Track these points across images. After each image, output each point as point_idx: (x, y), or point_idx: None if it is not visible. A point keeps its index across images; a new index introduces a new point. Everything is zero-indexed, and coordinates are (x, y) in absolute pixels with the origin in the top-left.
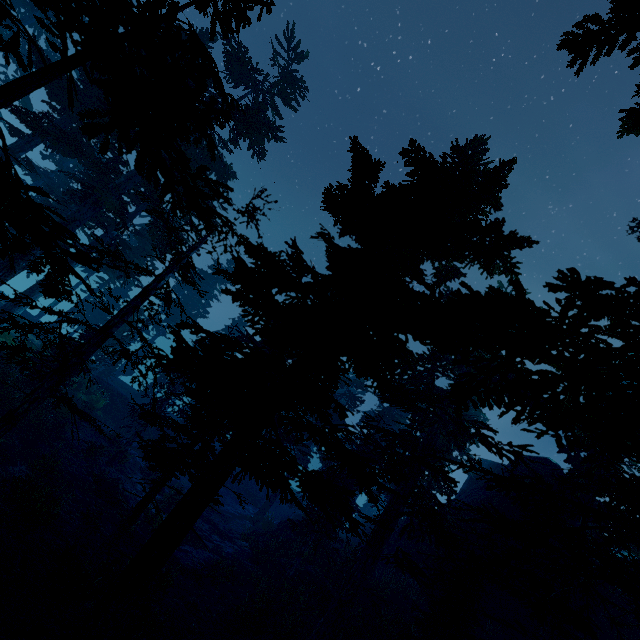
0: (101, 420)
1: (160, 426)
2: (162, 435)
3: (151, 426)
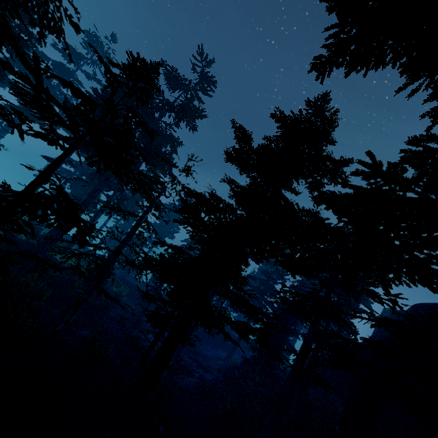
0: (126, 302)
1: (154, 302)
2: (157, 307)
3: (149, 302)
